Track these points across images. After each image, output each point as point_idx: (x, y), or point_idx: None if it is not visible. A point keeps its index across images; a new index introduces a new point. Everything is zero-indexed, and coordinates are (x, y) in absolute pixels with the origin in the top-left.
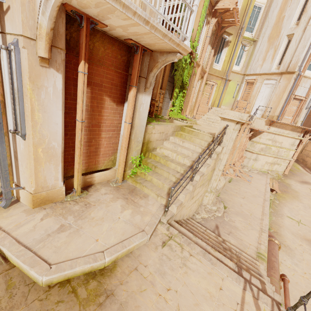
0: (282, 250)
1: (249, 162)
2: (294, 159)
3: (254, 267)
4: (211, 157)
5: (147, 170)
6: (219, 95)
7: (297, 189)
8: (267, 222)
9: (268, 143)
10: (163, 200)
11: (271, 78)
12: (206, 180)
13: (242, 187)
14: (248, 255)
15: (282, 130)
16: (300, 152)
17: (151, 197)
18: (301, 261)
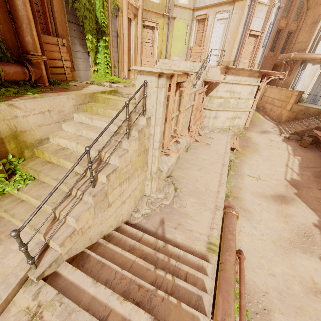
0: (241, 216)
1: (209, 122)
2: (253, 109)
3: (197, 277)
4: (131, 136)
5: (23, 183)
6: (165, 41)
7: (257, 142)
8: (223, 195)
9: (226, 96)
10: (40, 236)
11: (224, 9)
12: (133, 170)
13: (200, 154)
14: (196, 252)
15: (239, 77)
16: (260, 100)
17: (25, 231)
18: (259, 223)
